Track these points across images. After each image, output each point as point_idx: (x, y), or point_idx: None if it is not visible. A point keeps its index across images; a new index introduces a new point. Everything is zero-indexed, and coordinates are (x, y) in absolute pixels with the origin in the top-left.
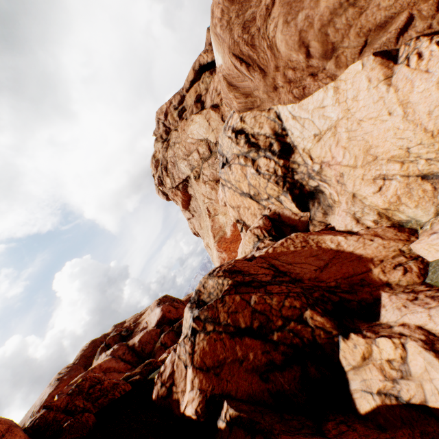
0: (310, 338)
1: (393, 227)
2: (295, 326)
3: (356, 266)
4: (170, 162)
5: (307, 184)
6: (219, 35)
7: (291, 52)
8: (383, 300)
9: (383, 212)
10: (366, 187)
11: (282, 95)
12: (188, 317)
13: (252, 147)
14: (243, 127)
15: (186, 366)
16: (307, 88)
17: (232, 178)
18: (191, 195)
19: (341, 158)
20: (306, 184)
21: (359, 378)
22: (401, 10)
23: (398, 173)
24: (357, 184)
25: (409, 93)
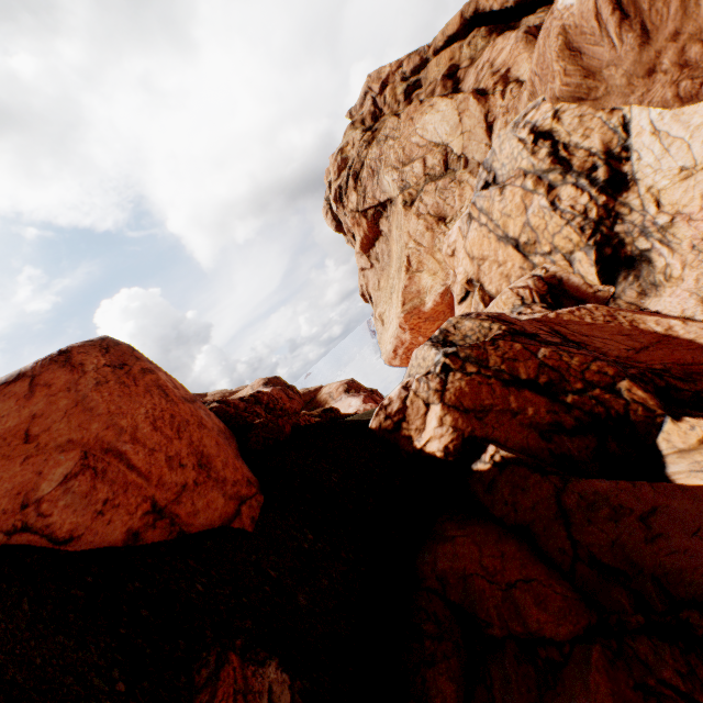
0: (620, 411)
1: None
2: (602, 394)
3: (698, 355)
4: (368, 168)
5: (632, 243)
6: None
7: None
8: None
9: None
10: None
11: (656, 87)
12: (432, 354)
13: (557, 165)
14: (554, 129)
15: (427, 404)
16: None
17: (498, 209)
18: (381, 233)
19: None
20: (630, 242)
21: (687, 462)
22: None
23: None
24: None
25: None
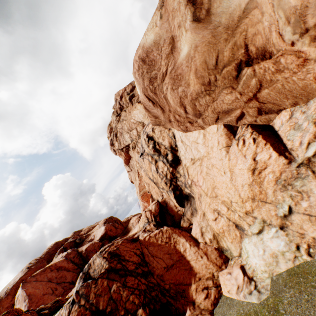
0: None
1: (218, 250)
2: None
3: (186, 276)
4: (119, 132)
5: (184, 190)
6: (137, 78)
7: (176, 106)
8: (186, 315)
9: (216, 235)
10: (210, 213)
11: (174, 126)
12: (76, 285)
13: (156, 152)
14: (153, 136)
15: None
16: (188, 128)
17: (144, 167)
18: (131, 156)
19: (201, 183)
20: (183, 189)
21: None
22: (236, 108)
23: (225, 215)
24: (206, 207)
25: (234, 166)
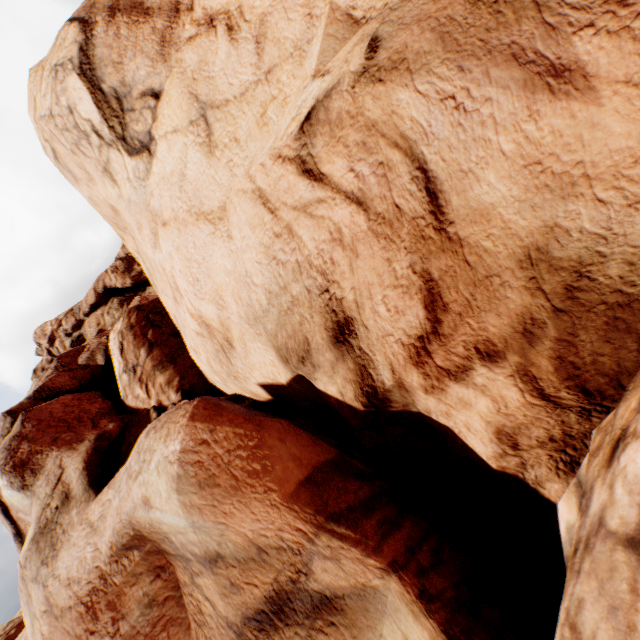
0: None
1: None
2: None
3: None
4: None
5: None
6: None
7: None
8: None
9: None
10: None
11: None
12: None
13: None
14: None
15: None
16: None
17: None
18: None
19: None
20: None
21: None
22: None
23: None
24: None
25: None
